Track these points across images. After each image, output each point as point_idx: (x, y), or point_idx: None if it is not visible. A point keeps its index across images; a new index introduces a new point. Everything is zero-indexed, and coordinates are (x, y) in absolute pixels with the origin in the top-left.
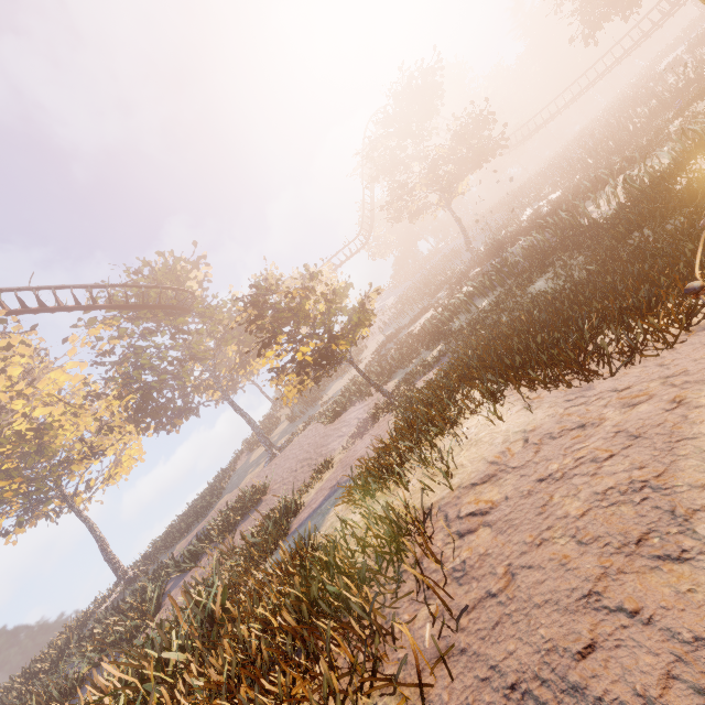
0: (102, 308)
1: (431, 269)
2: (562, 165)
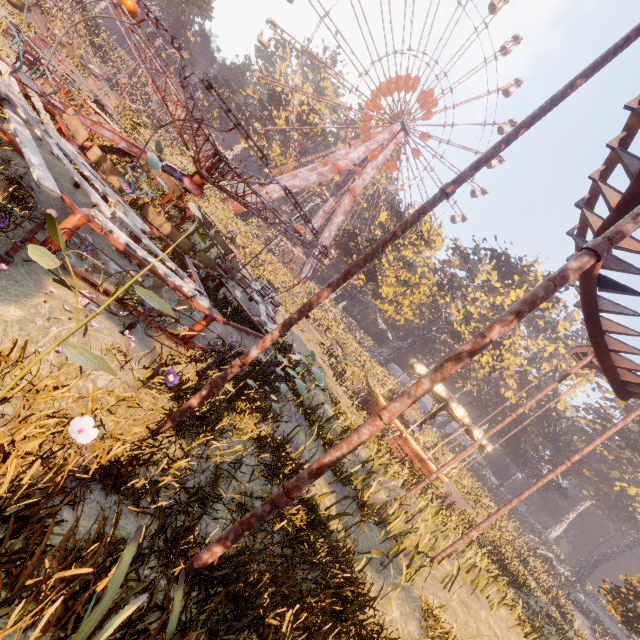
0: None
1: None
2: None
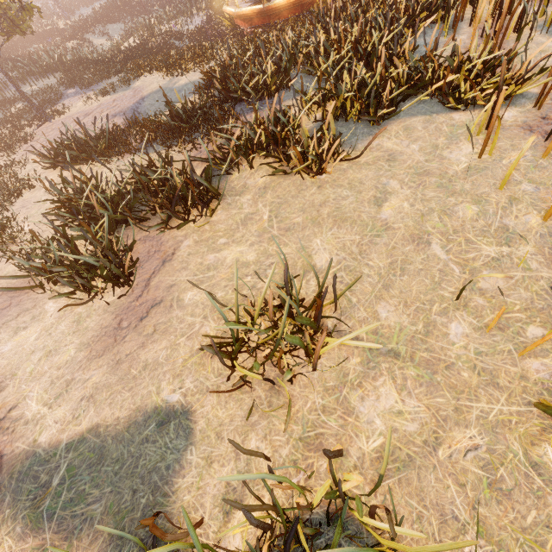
0: None
1: None
2: None
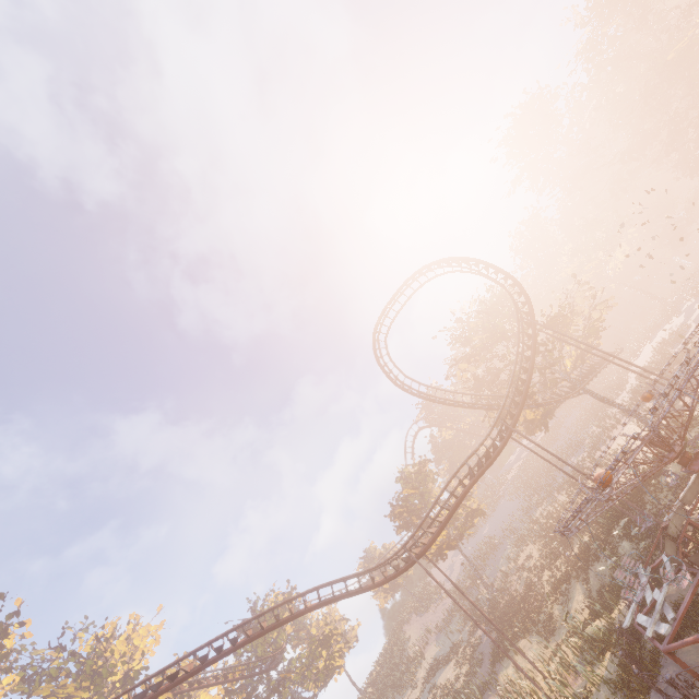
0: (229, 682)
1: (484, 540)
2: (544, 509)
